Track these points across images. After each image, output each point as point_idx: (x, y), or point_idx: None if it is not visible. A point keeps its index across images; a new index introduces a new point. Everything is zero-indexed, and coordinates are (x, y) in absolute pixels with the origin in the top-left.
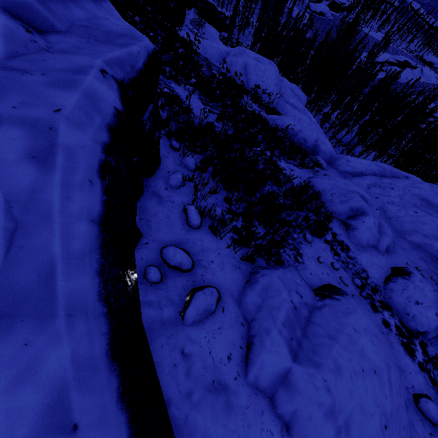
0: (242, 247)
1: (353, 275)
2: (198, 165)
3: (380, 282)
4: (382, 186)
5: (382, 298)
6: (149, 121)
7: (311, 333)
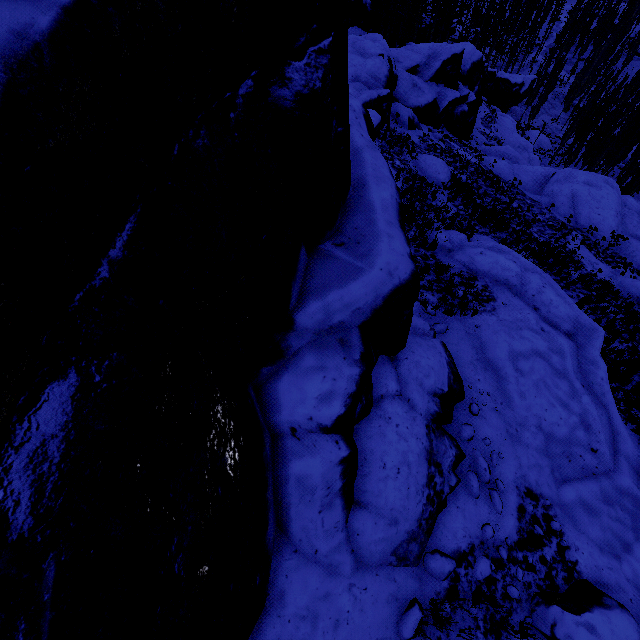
0: (634, 424)
1: None
2: None
3: None
4: None
5: None
6: None
7: None
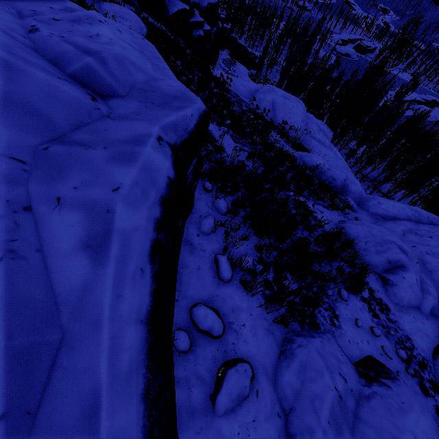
0: (276, 309)
1: (396, 344)
2: (229, 208)
3: (427, 354)
4: (419, 233)
5: (433, 377)
6: (191, 174)
7: (362, 436)
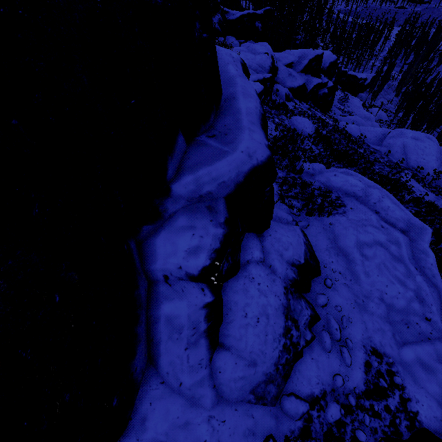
0: None
1: None
2: None
3: None
4: None
5: None
6: None
7: None
